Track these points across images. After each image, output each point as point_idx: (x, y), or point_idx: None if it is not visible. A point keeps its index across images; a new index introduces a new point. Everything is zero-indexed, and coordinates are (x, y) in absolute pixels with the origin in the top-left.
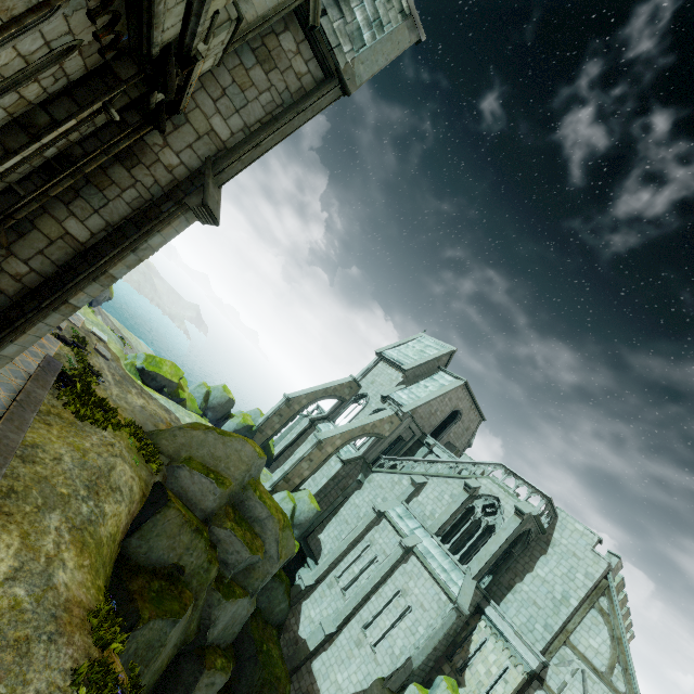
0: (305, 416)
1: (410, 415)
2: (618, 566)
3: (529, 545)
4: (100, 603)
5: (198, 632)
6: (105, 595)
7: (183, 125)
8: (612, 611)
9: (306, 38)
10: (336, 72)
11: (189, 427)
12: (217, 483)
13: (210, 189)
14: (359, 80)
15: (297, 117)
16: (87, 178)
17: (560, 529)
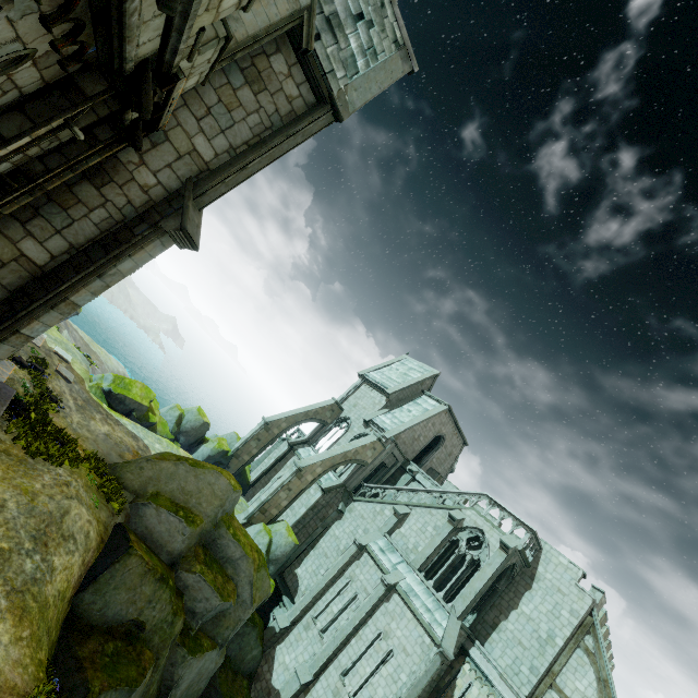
0: (284, 440)
1: (393, 441)
2: (602, 601)
3: (514, 580)
4: (39, 683)
5: (159, 695)
6: (47, 672)
7: (162, 143)
8: (597, 650)
9: (298, 61)
10: (329, 97)
11: (158, 458)
12: (187, 521)
13: (190, 212)
14: (352, 107)
15: (287, 141)
16: (49, 195)
17: (544, 563)
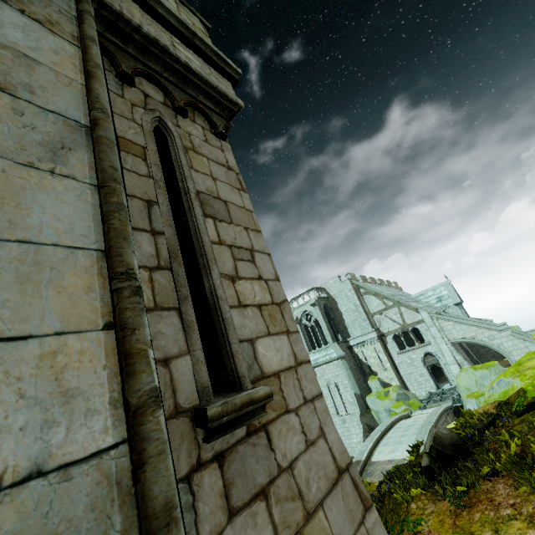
0: None
1: None
2: (352, 275)
3: (332, 308)
4: None
5: None
6: None
7: None
8: (365, 289)
9: None
10: None
11: None
12: None
13: None
14: None
15: None
16: None
17: (329, 290)
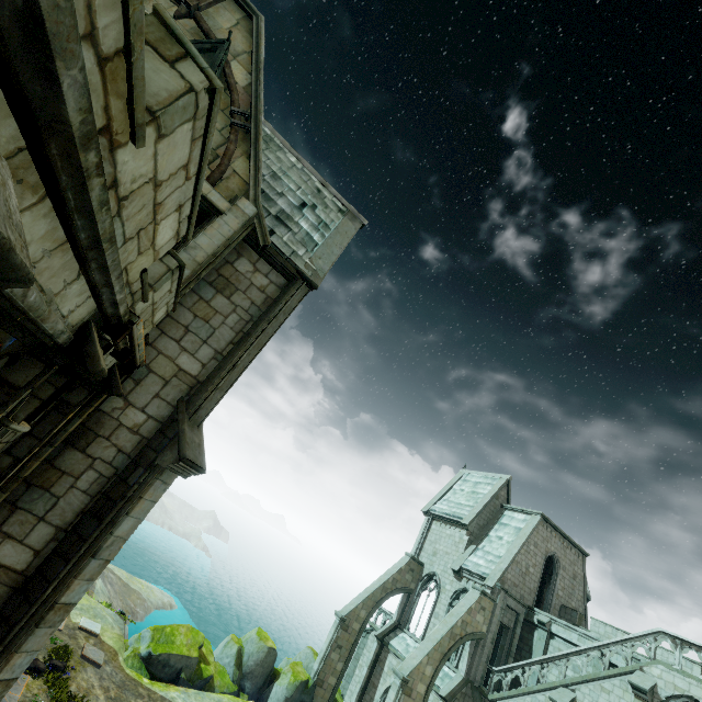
0: (369, 631)
1: (500, 588)
2: None
3: None
4: None
5: None
6: None
7: (146, 376)
8: None
9: (260, 257)
10: (298, 273)
11: None
12: None
13: (187, 434)
14: (321, 272)
15: (270, 325)
16: (28, 481)
17: None
